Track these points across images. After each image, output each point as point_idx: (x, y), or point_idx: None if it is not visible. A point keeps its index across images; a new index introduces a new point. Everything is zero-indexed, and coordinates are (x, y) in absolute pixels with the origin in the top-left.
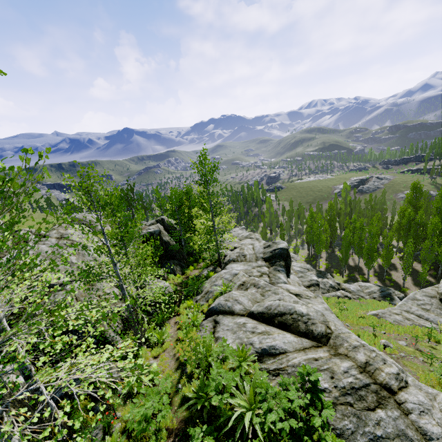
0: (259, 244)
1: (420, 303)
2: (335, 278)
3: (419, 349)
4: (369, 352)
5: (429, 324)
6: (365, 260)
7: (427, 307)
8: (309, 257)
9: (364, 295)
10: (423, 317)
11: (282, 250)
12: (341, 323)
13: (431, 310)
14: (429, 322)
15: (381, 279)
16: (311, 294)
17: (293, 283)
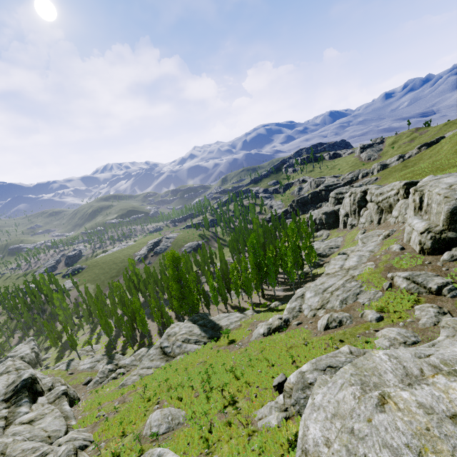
0: (2, 385)
1: (151, 357)
2: (127, 353)
3: (125, 401)
4: (24, 453)
5: (151, 370)
6: (141, 328)
7: (154, 358)
8: (110, 340)
9: (136, 363)
10: (150, 367)
11: (25, 380)
12: (62, 423)
13: (155, 358)
14: (152, 369)
15: (162, 334)
16: (50, 409)
17: (36, 408)
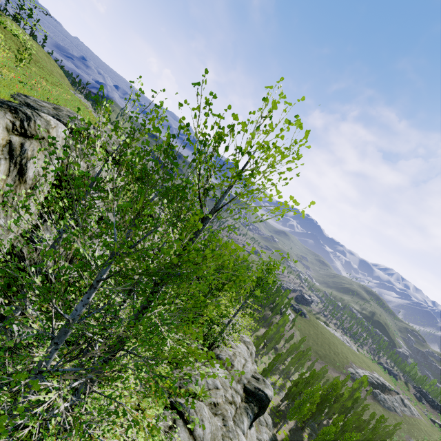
0: (251, 367)
1: None
2: None
3: None
4: None
5: None
6: None
7: None
8: (276, 408)
9: None
10: None
11: (265, 397)
12: None
13: None
14: None
15: None
16: None
17: (249, 440)
